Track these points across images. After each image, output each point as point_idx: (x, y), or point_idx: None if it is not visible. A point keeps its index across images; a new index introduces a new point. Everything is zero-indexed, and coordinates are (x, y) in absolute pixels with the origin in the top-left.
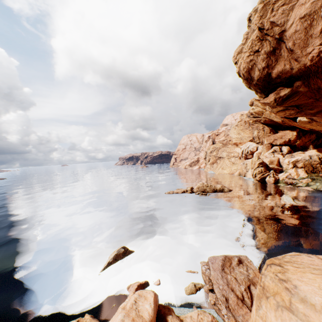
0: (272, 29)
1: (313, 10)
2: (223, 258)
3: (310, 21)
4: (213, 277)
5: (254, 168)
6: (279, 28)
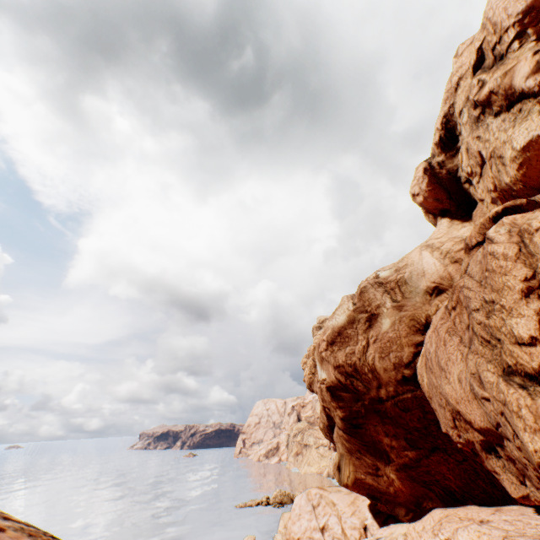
0: None
1: None
2: None
3: None
4: None
5: None
6: None
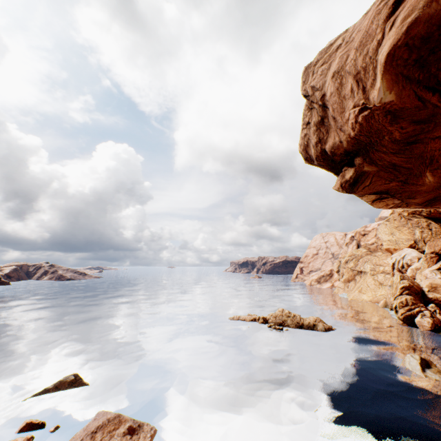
0: (314, 95)
1: (340, 66)
2: (111, 417)
3: (339, 80)
4: (72, 437)
5: (394, 296)
6: (320, 92)
